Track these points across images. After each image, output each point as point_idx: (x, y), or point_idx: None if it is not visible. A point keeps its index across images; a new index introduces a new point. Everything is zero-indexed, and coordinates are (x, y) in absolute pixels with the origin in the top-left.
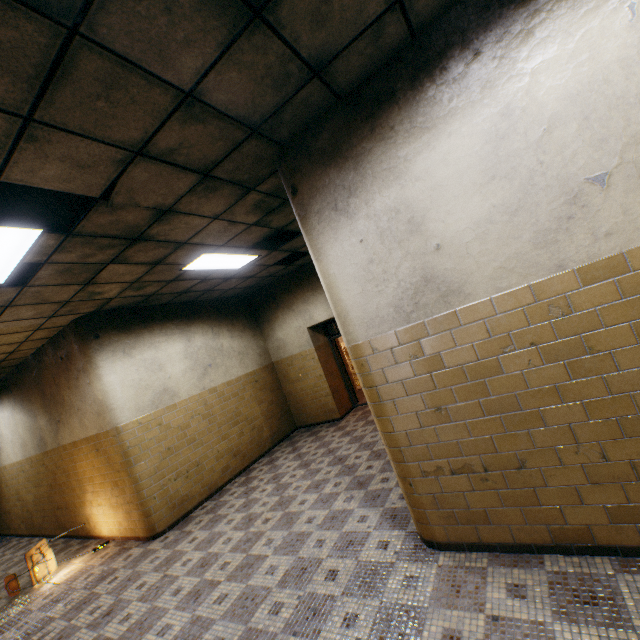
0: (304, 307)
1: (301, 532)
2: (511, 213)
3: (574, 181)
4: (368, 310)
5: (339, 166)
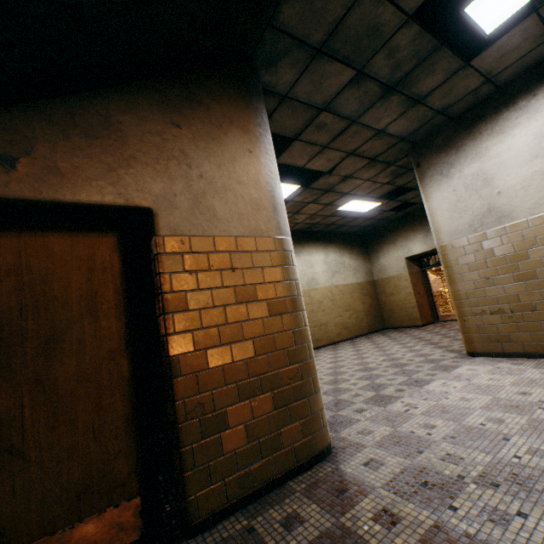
0: (404, 243)
1: (391, 353)
2: None
3: None
4: (452, 226)
5: (446, 153)
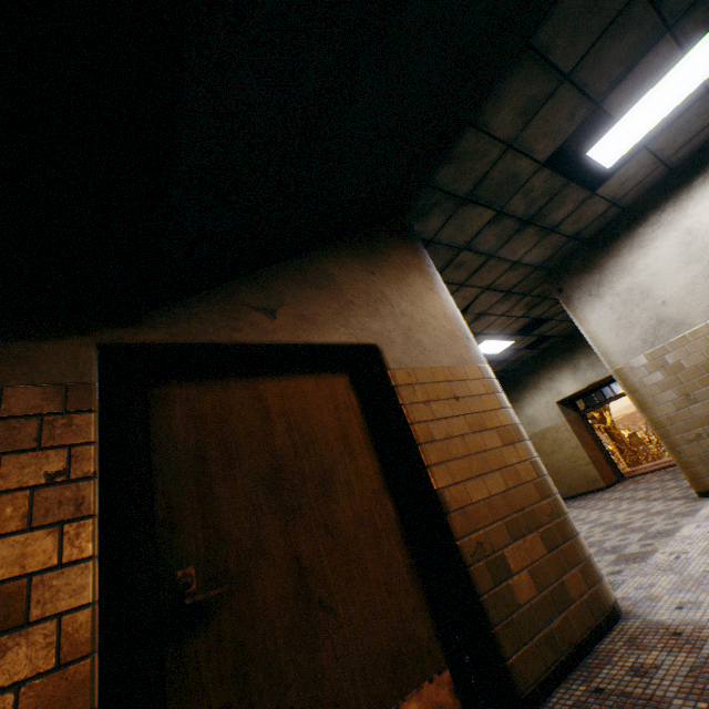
0: (550, 384)
1: (593, 519)
2: (705, 278)
3: None
4: (622, 346)
5: (588, 273)
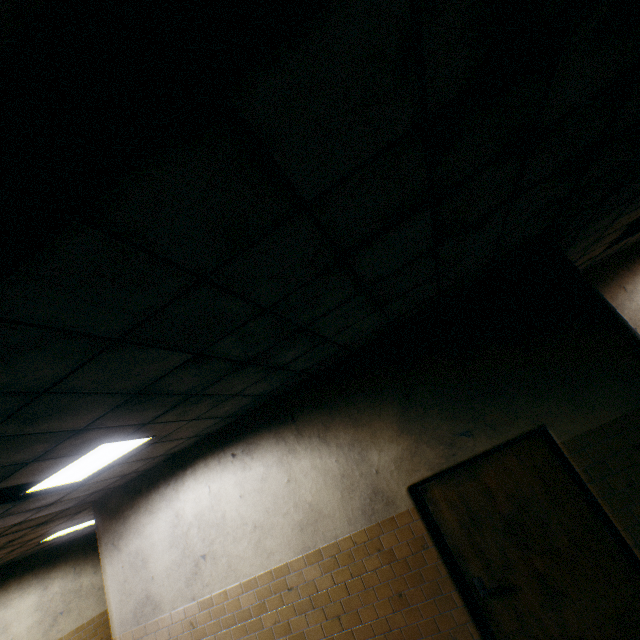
0: None
1: None
2: (179, 565)
3: (197, 555)
4: (122, 613)
5: (118, 519)
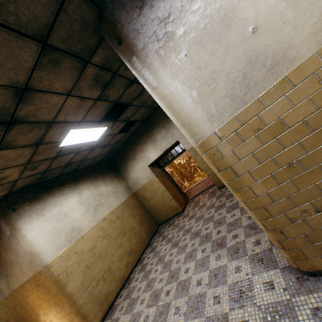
0: (142, 155)
1: (197, 294)
2: None
3: None
4: (207, 108)
5: (149, 2)
